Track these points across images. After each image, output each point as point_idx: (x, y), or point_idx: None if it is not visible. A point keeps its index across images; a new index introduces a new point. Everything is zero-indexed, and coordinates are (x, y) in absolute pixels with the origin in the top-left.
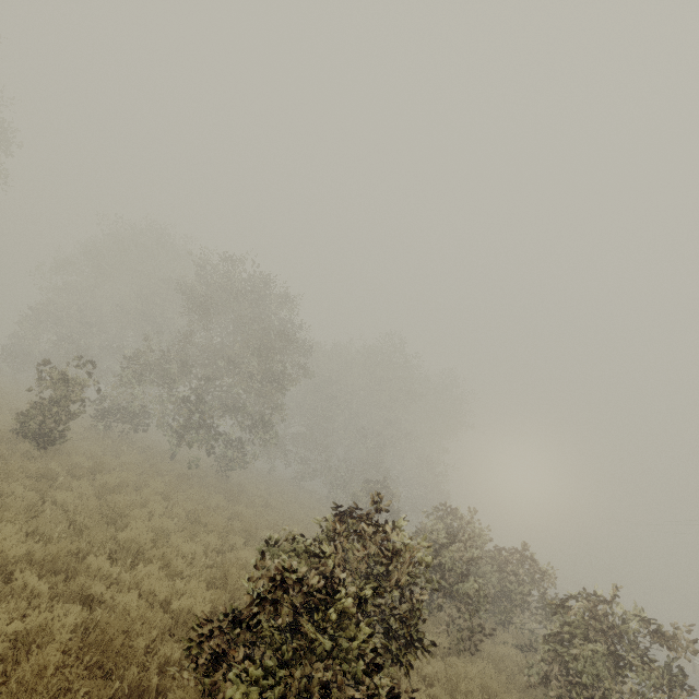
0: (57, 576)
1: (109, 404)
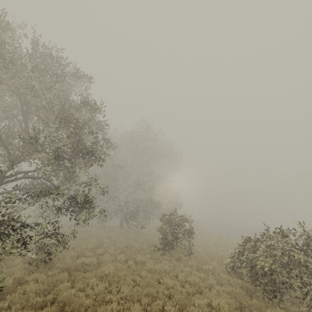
0: None
1: None
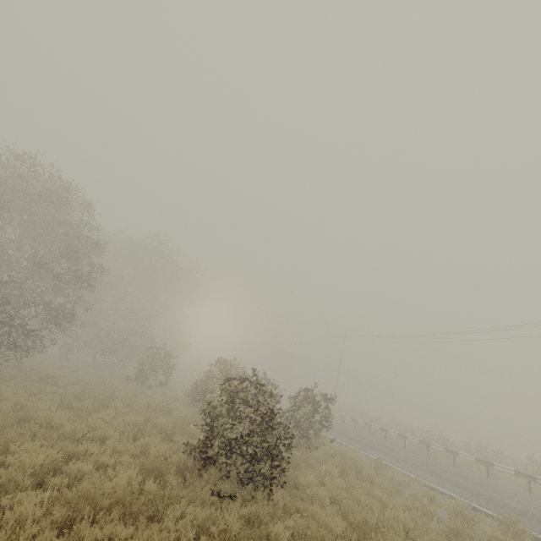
0: None
1: None
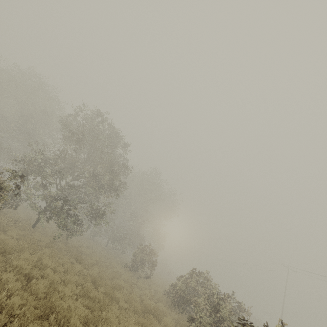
0: None
1: None
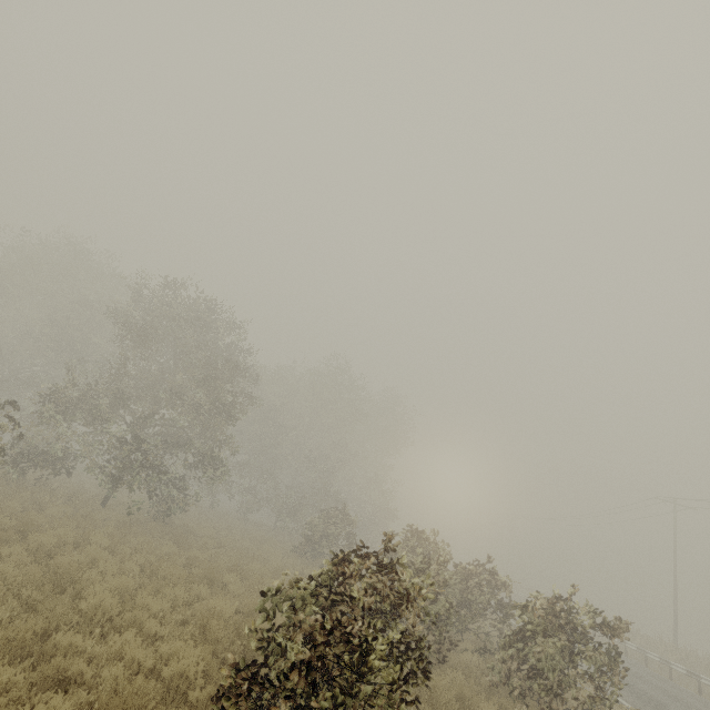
0: (23, 662)
1: (24, 449)
